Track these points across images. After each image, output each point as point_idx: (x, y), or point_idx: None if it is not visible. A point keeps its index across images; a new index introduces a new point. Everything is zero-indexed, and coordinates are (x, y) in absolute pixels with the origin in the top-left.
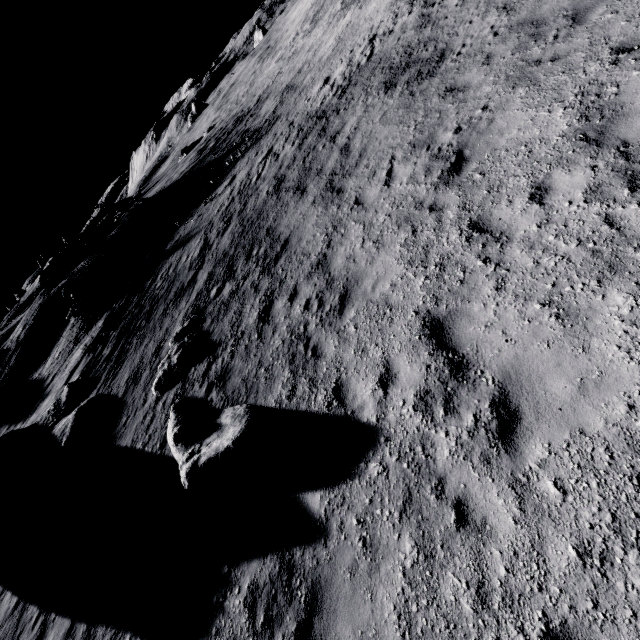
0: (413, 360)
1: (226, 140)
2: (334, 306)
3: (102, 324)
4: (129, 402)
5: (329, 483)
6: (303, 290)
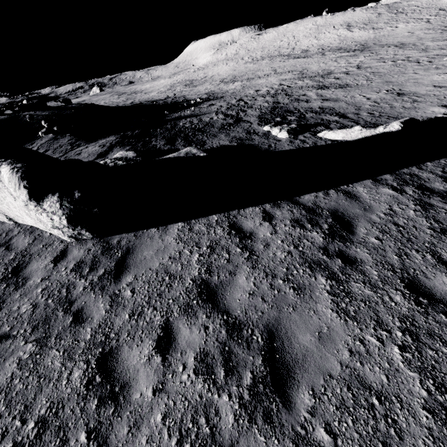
0: (446, 110)
1: (158, 102)
2: (388, 111)
3: (117, 138)
4: (257, 143)
5: None
6: (360, 112)
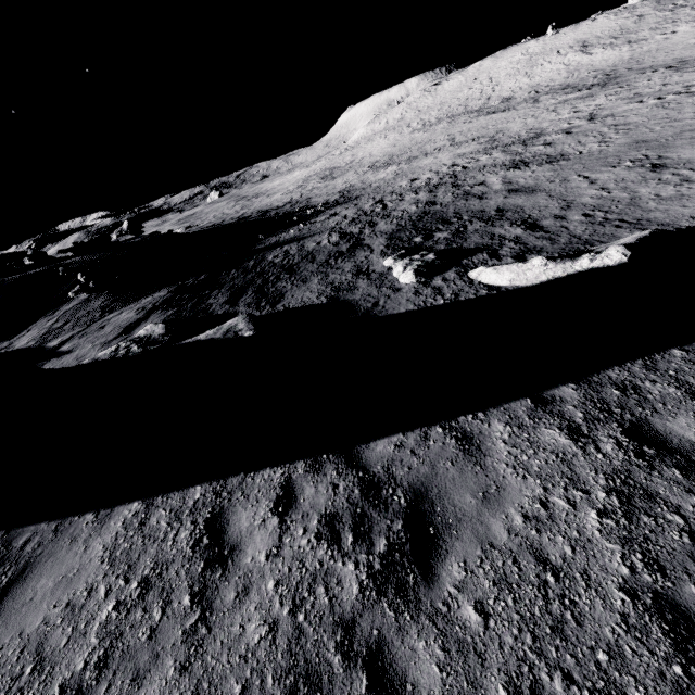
0: None
1: (268, 213)
2: (624, 208)
3: (169, 293)
4: (358, 297)
5: None
6: (569, 213)
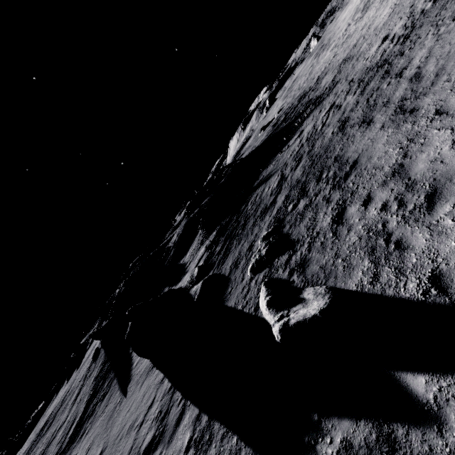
0: None
1: (293, 112)
2: (419, 204)
3: (215, 233)
4: (232, 279)
5: (436, 369)
6: (378, 195)
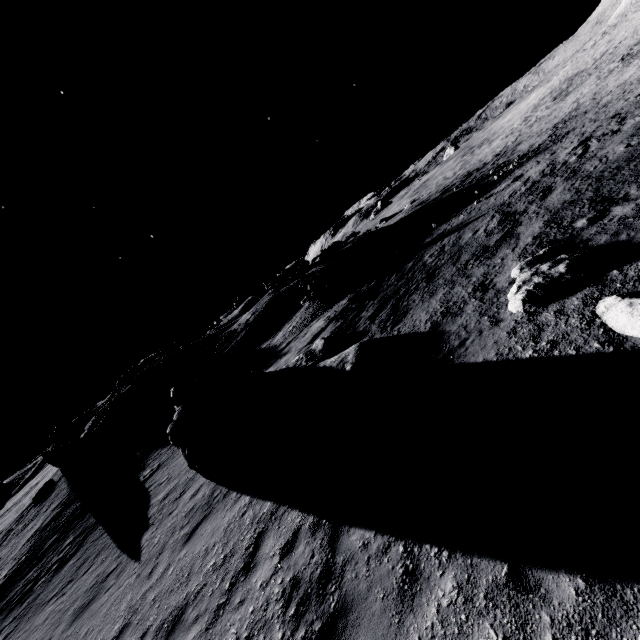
0: None
1: (466, 181)
2: None
3: (347, 301)
4: (454, 329)
5: None
6: None
